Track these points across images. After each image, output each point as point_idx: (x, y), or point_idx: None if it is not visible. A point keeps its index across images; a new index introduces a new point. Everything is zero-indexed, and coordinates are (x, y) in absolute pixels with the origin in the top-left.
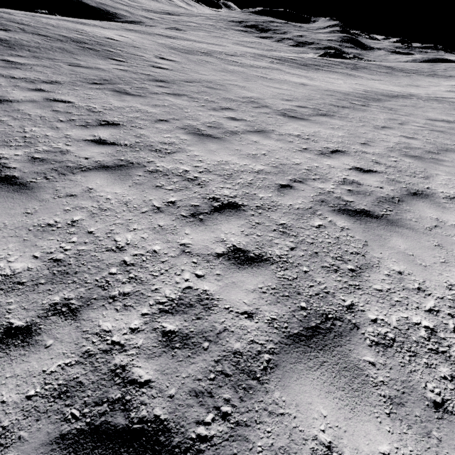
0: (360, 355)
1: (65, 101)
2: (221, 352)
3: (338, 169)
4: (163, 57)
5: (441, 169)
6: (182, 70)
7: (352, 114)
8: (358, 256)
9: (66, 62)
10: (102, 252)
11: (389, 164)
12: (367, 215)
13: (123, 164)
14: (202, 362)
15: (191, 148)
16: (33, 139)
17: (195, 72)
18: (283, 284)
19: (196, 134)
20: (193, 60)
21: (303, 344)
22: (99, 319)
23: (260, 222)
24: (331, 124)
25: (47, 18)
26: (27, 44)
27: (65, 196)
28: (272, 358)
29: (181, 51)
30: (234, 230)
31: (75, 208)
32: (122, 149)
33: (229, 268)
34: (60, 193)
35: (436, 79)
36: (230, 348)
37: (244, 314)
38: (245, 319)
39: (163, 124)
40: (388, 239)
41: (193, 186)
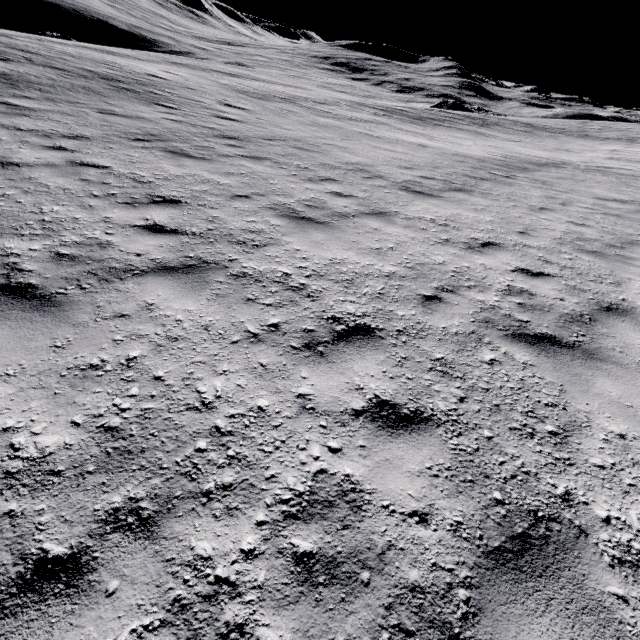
0: (600, 583)
1: (98, 165)
2: (391, 590)
3: (497, 271)
4: (229, 103)
5: (632, 271)
6: (257, 122)
7: (497, 190)
8: (557, 409)
9: (94, 107)
10: (181, 413)
11: (564, 264)
12: (553, 343)
13: (193, 264)
14: (366, 611)
15: (288, 238)
16: (55, 225)
17: (276, 126)
18: (460, 459)
19: (292, 216)
20: (271, 108)
21: (513, 567)
22: (190, 536)
23: (407, 357)
24: (472, 203)
25: (60, 43)
26: (36, 80)
27: (112, 317)
28: (472, 596)
29: (253, 96)
30: (373, 370)
31: (129, 337)
32: (190, 240)
33: (377, 435)
34: (105, 312)
35: (589, 141)
36: (404, 580)
37: (413, 516)
38: (417, 525)
39: (243, 201)
40: (591, 382)
41: (300, 299)
